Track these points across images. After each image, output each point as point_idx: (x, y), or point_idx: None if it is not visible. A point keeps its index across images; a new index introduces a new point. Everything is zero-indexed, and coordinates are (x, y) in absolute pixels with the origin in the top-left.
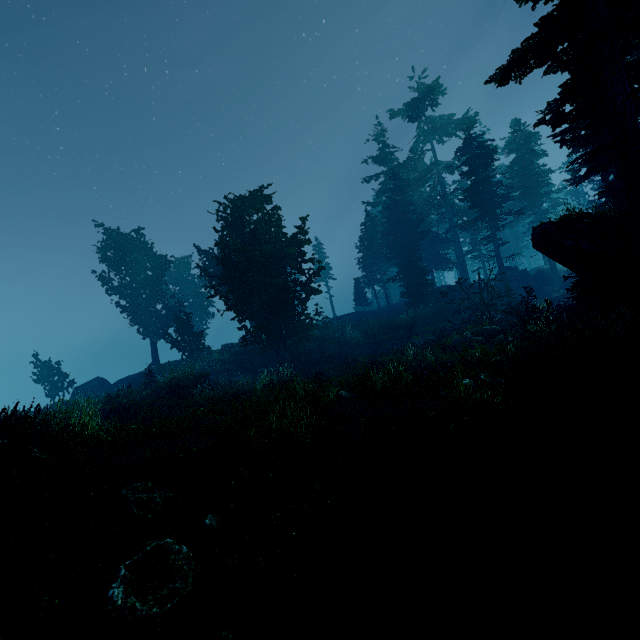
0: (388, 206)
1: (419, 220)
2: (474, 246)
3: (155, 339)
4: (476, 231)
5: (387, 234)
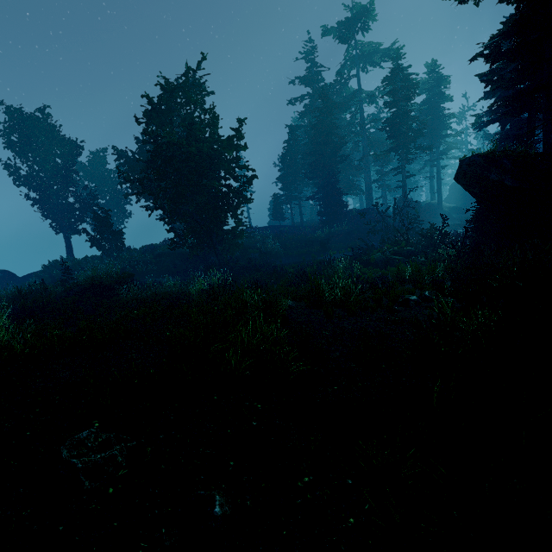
0: (314, 126)
1: (341, 144)
2: (380, 176)
3: (69, 235)
4: (383, 163)
5: (310, 154)
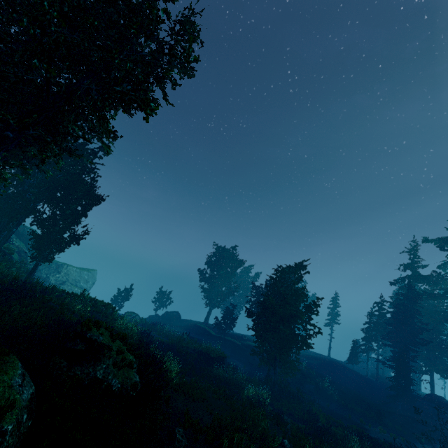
0: (397, 304)
1: (423, 328)
2: None
3: (212, 308)
4: None
5: (390, 324)
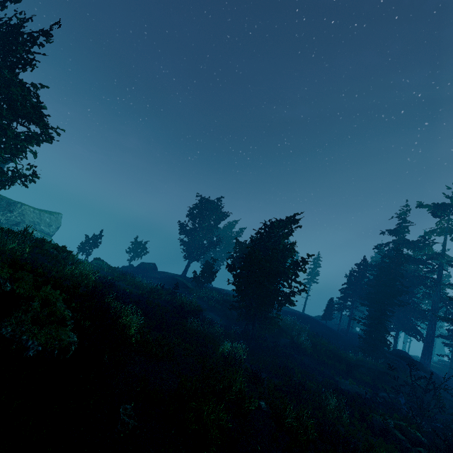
0: (382, 267)
1: (403, 291)
2: (449, 335)
3: (191, 262)
4: None
5: (371, 285)
